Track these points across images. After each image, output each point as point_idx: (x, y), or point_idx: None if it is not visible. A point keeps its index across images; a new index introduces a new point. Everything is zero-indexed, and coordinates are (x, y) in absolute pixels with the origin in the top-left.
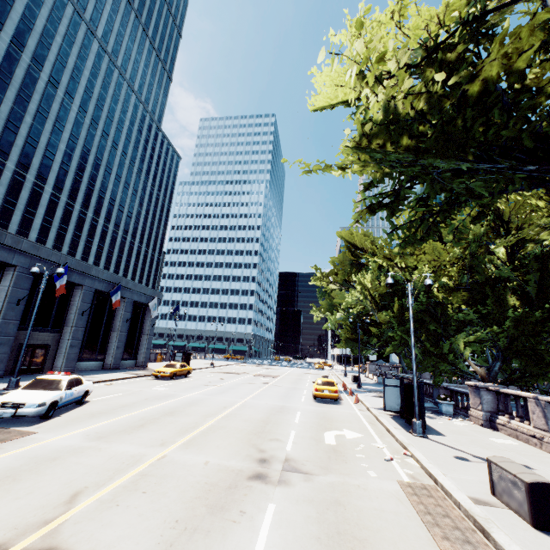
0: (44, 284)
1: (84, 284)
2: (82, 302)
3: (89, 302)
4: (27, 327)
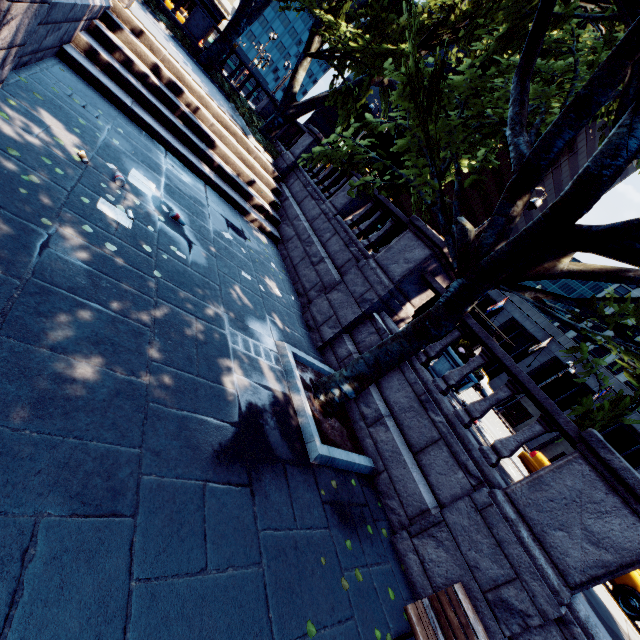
0: (560, 373)
1: None
2: None
3: None
4: None
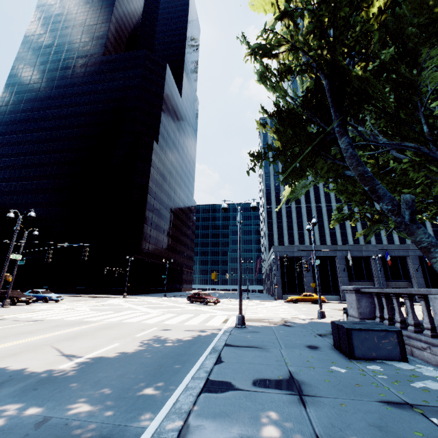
0: (377, 262)
1: (409, 255)
2: (413, 265)
3: (417, 263)
4: (391, 280)
